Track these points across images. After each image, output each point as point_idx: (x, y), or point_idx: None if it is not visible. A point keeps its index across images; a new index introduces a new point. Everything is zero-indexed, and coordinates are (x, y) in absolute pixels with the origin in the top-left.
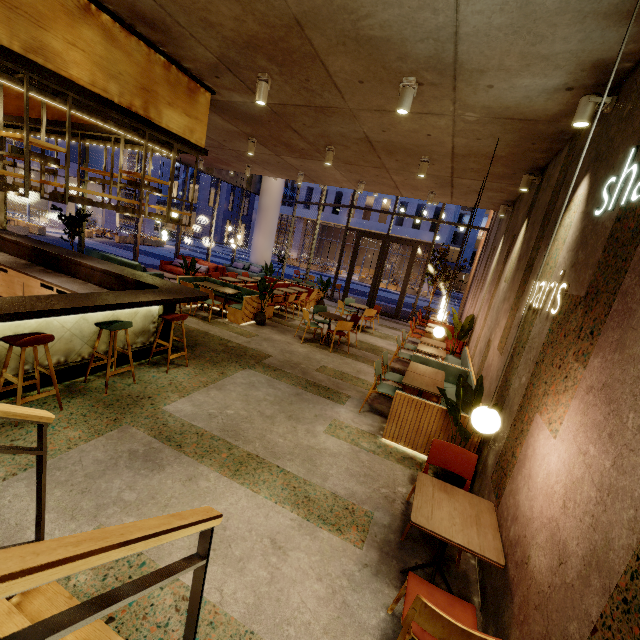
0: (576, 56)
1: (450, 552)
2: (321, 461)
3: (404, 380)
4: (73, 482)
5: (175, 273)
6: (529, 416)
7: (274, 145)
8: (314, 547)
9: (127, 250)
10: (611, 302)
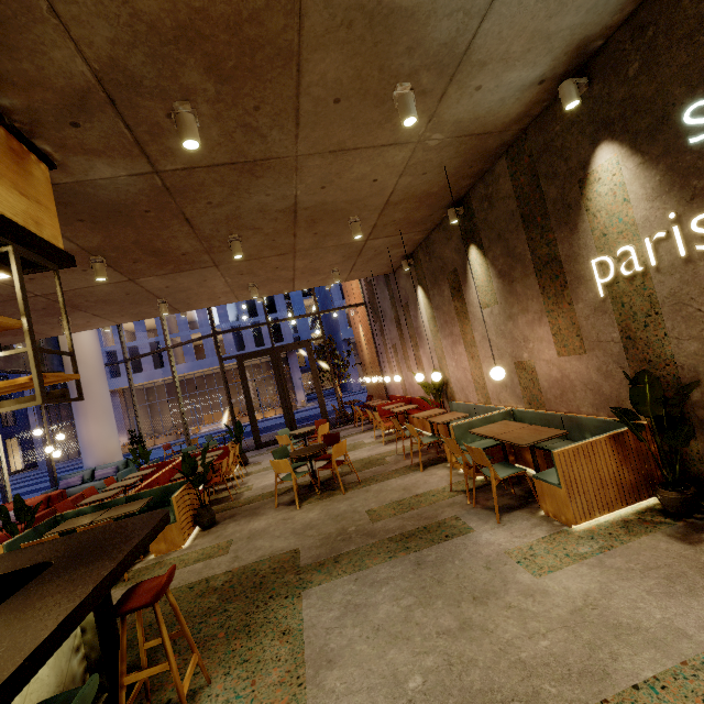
0: (572, 34)
1: None
2: (623, 615)
3: (519, 443)
4: None
5: None
6: None
7: (134, 260)
8: None
9: None
10: None
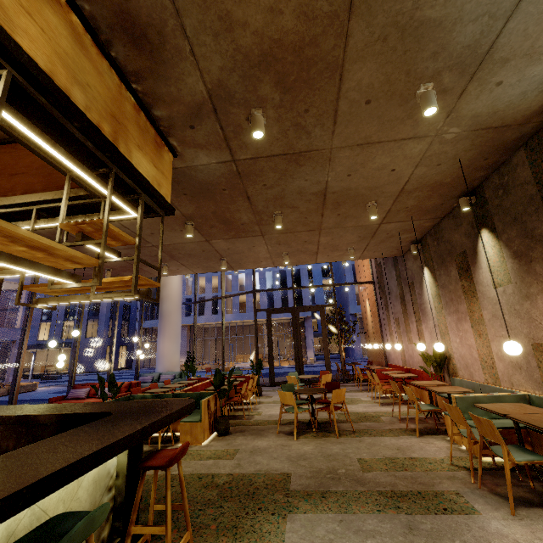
0: None
1: None
2: None
3: (542, 426)
4: None
5: None
6: None
7: (211, 226)
8: None
9: None
10: None
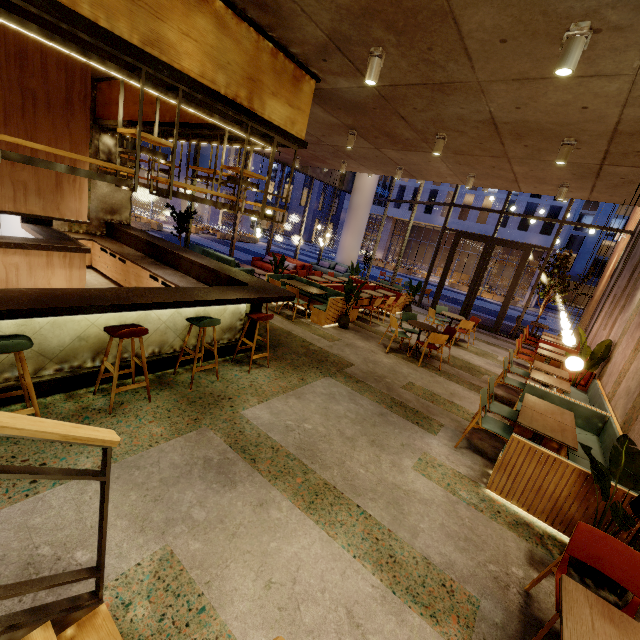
0: None
1: None
2: (409, 508)
3: (520, 419)
4: (148, 486)
5: (265, 269)
6: None
7: (375, 137)
8: (401, 636)
9: (225, 246)
10: None
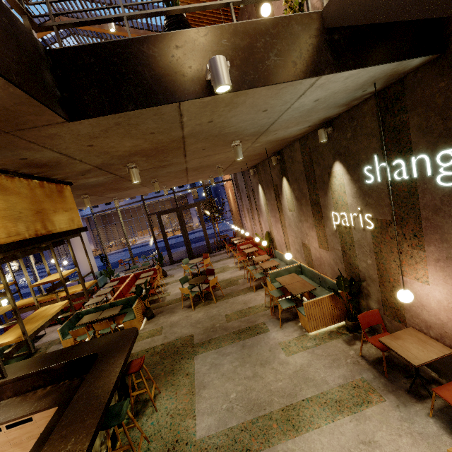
0: (319, 118)
1: (402, 363)
2: (311, 374)
3: (293, 293)
4: None
5: None
6: (394, 278)
7: (102, 192)
8: (376, 423)
9: None
10: (419, 222)
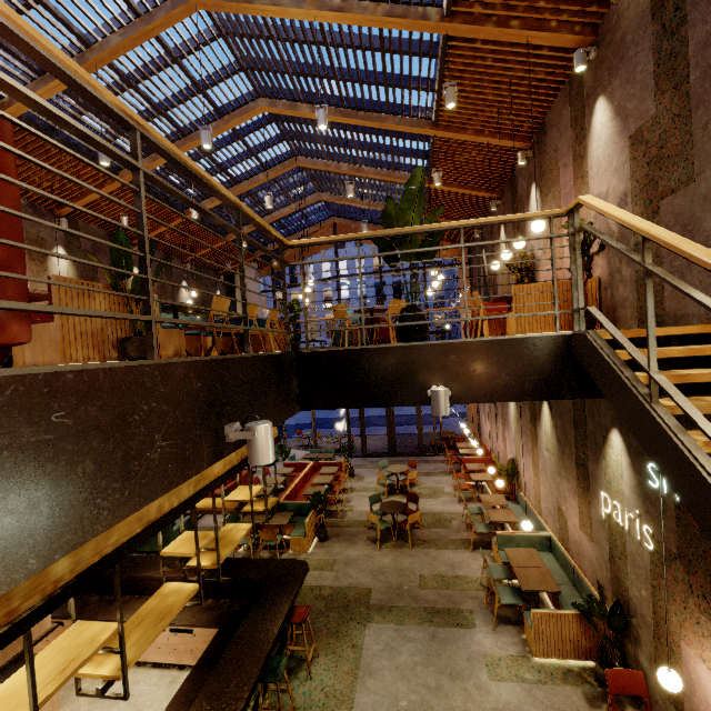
0: None
1: None
2: None
3: (522, 586)
4: None
5: None
6: (673, 639)
7: None
8: None
9: None
10: (710, 582)
